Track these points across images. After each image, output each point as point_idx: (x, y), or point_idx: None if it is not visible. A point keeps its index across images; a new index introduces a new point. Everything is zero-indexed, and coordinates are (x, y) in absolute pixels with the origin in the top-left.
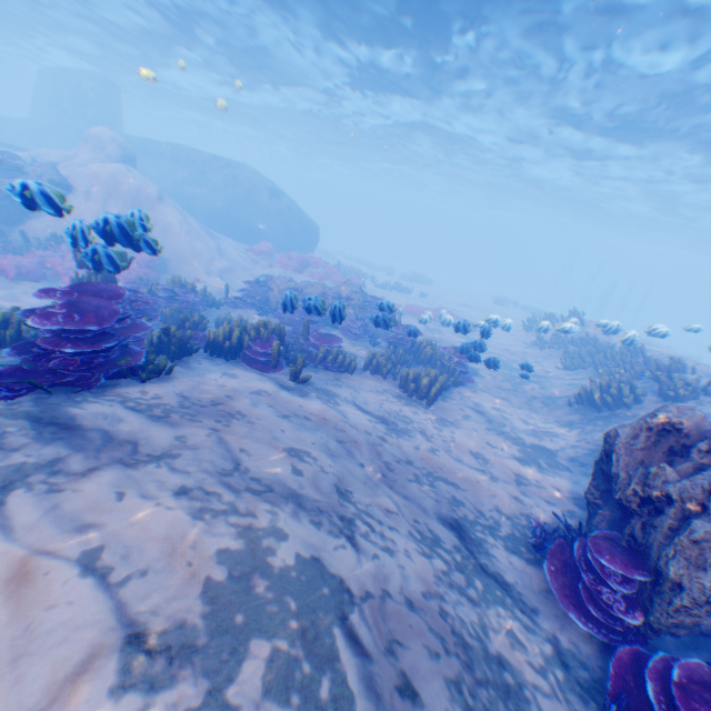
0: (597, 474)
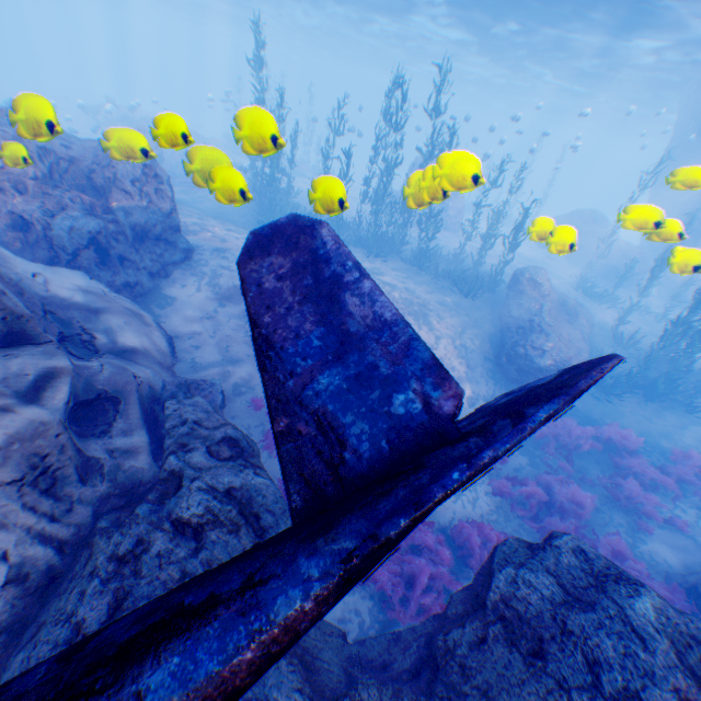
0: None
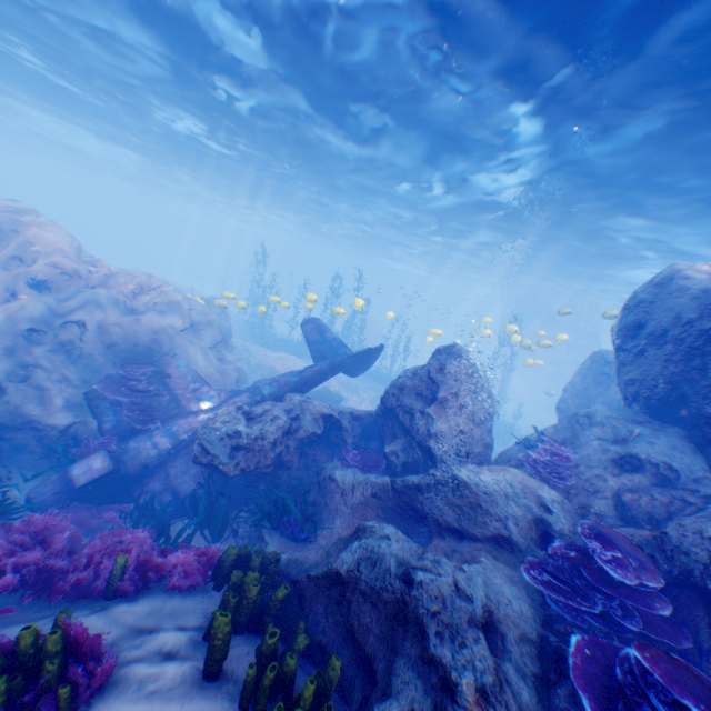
0: None
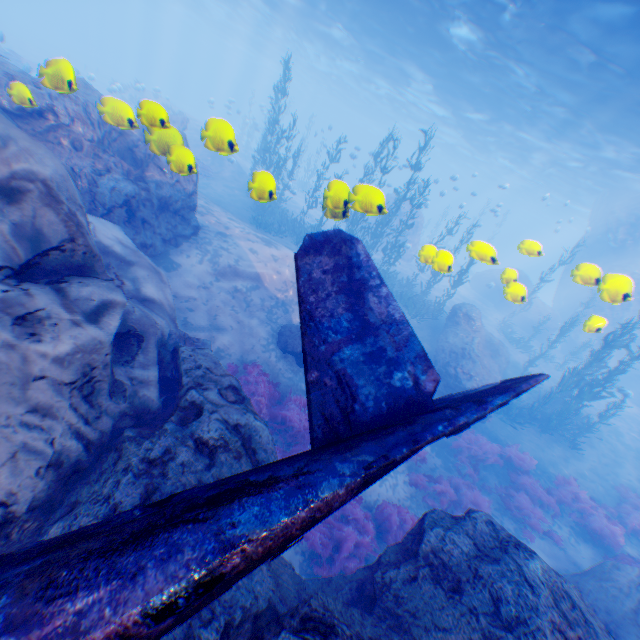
0: None
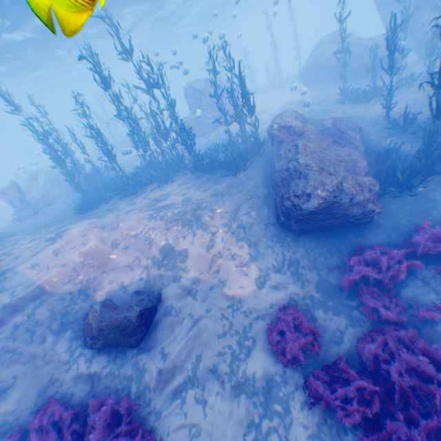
0: (12, 205)
